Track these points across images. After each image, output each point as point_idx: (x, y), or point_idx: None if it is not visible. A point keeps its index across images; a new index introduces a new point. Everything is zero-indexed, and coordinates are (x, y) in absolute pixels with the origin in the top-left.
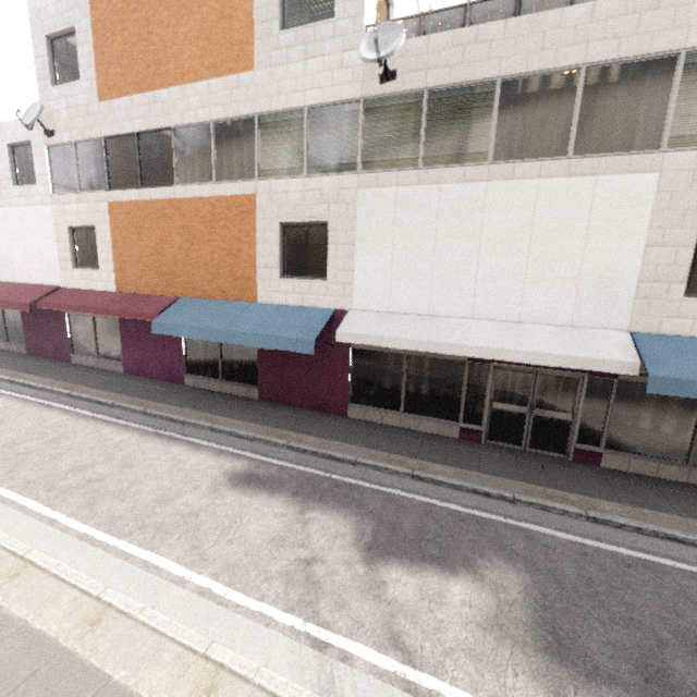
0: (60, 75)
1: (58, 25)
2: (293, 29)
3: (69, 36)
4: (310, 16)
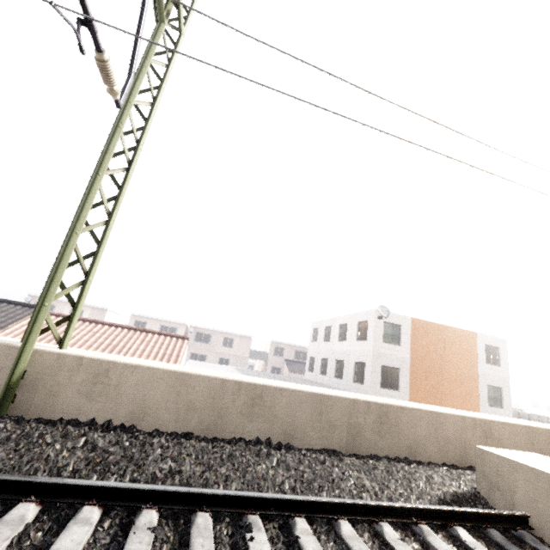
0: (382, 382)
1: (390, 364)
2: (492, 407)
3: (391, 368)
4: (493, 403)
